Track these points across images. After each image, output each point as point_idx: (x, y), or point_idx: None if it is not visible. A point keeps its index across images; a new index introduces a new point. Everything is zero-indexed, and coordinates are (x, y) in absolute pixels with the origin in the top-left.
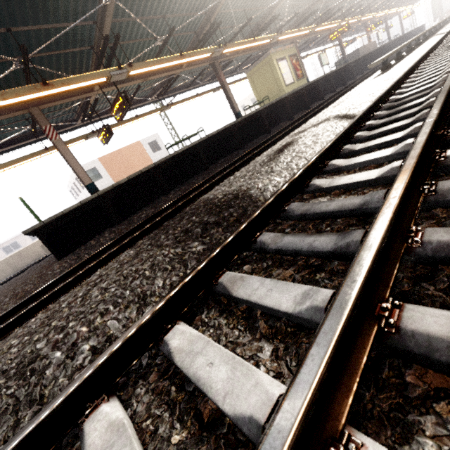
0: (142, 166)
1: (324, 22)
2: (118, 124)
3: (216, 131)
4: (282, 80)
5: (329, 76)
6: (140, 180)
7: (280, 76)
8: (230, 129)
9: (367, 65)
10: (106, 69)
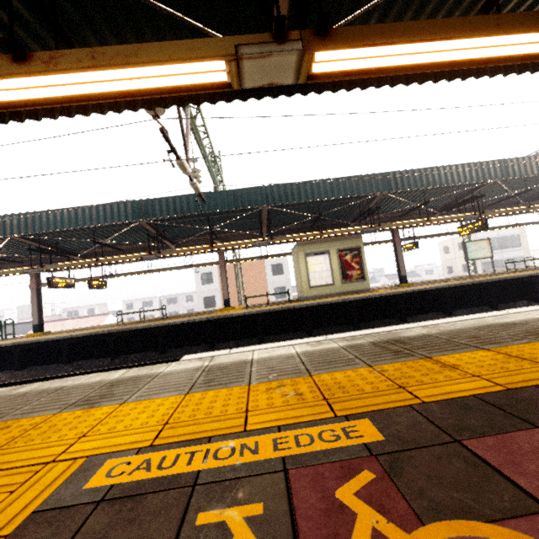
0: (254, 284)
1: (459, 206)
2: (129, 273)
3: (84, 334)
4: (305, 279)
5: (346, 304)
6: (1, 351)
7: (303, 273)
8: (106, 336)
9: (533, 293)
10: (22, 268)
